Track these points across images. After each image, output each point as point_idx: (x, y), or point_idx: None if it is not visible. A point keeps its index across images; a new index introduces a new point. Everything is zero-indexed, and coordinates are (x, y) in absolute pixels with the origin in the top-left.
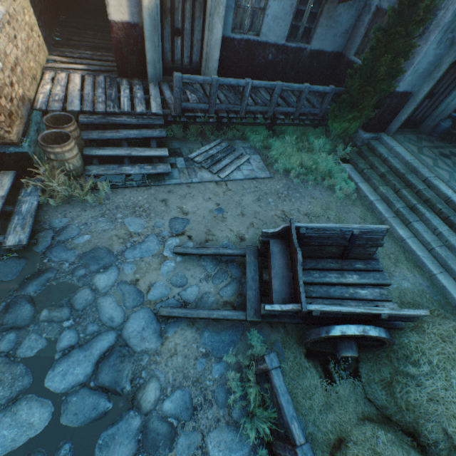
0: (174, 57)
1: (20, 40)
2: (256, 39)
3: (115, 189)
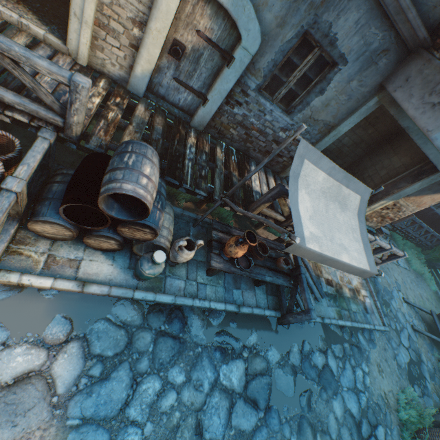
0: None
1: None
2: None
3: None
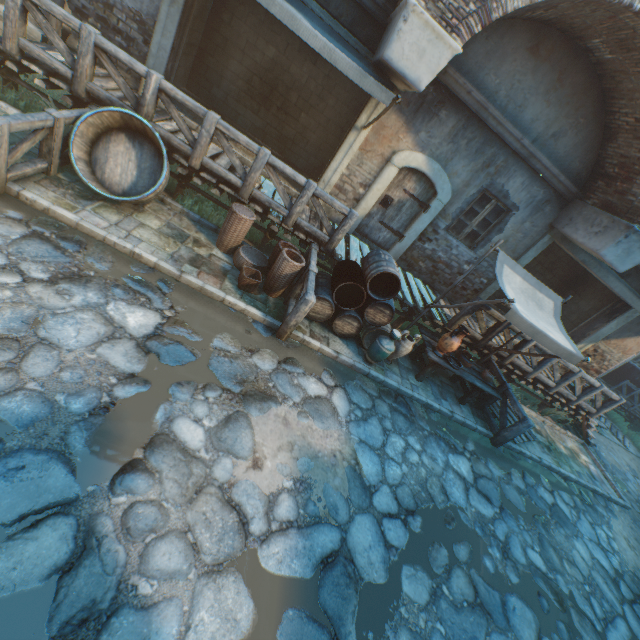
0: None
1: None
2: (638, 368)
3: None
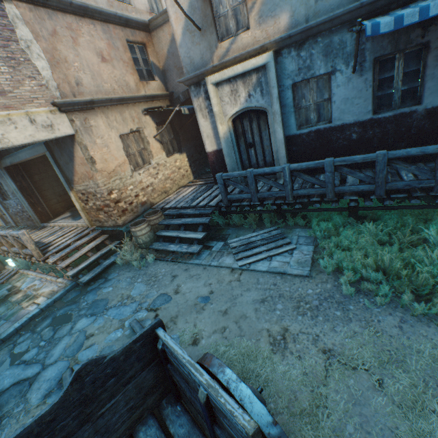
0: (251, 163)
1: (161, 175)
2: (327, 126)
3: (157, 260)
